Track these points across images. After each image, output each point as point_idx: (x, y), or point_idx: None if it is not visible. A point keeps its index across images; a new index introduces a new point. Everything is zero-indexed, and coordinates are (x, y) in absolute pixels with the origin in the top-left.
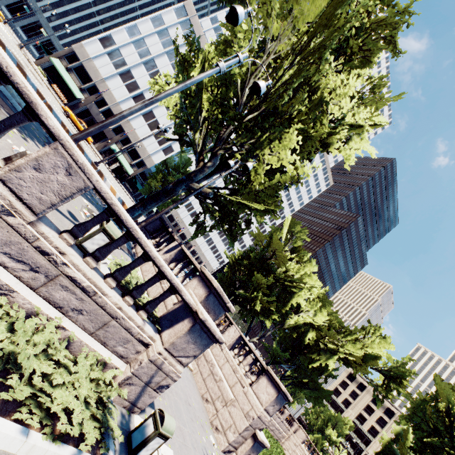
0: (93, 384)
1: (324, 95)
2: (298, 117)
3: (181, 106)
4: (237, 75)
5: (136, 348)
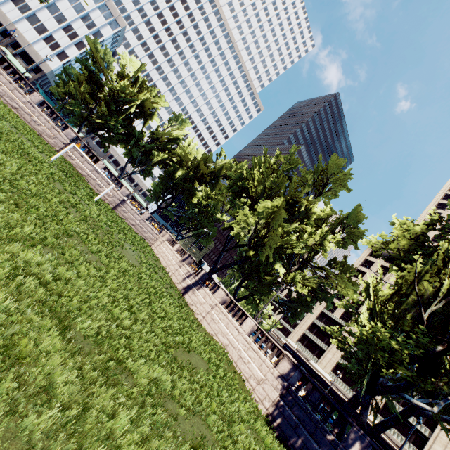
0: None
1: None
2: None
3: None
4: None
5: None
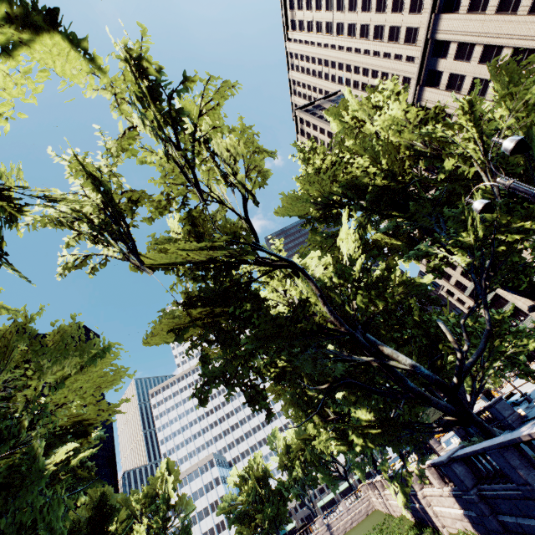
0: None
1: None
2: None
3: None
4: None
5: None
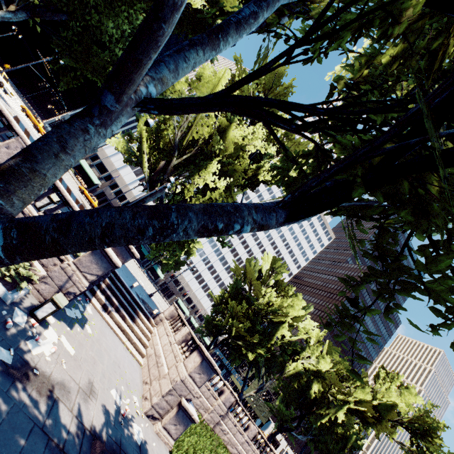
0: (17, 265)
1: (240, 140)
2: (220, 154)
3: (128, 151)
4: (163, 129)
5: (54, 261)
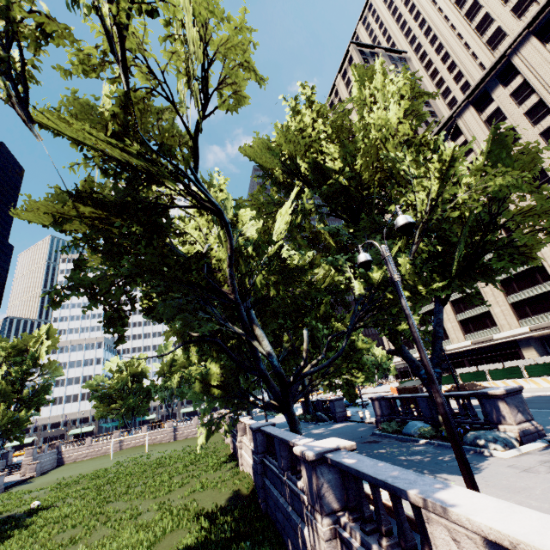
0: None
1: None
2: None
3: None
4: None
5: None
